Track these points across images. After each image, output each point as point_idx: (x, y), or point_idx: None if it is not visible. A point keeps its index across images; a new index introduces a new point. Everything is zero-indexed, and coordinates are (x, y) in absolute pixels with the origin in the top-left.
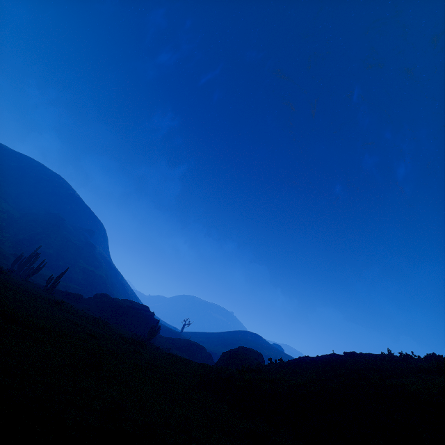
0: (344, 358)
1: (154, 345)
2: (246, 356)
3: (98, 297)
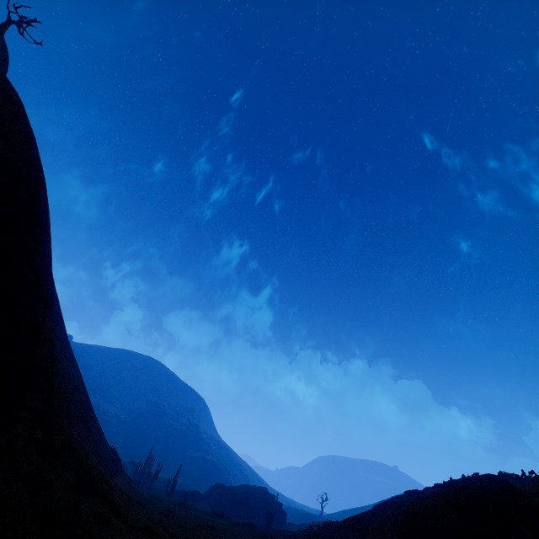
0: (398, 497)
1: None
2: None
3: (213, 489)
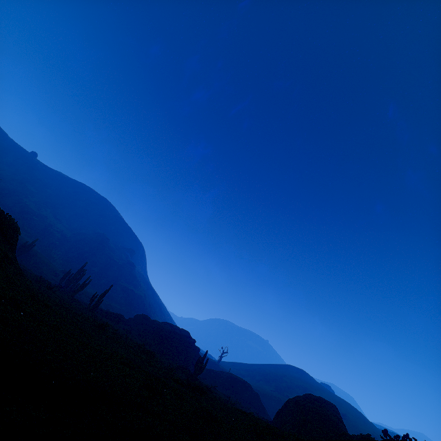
0: None
1: (201, 383)
2: (325, 412)
3: (138, 318)
